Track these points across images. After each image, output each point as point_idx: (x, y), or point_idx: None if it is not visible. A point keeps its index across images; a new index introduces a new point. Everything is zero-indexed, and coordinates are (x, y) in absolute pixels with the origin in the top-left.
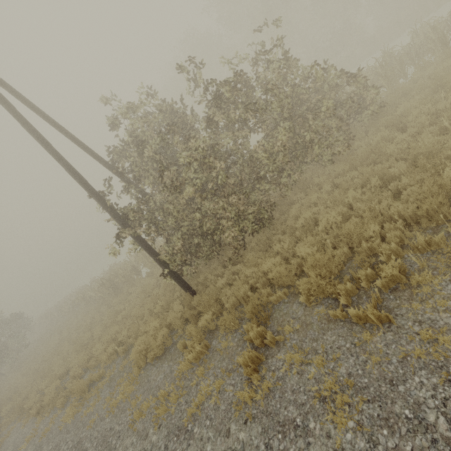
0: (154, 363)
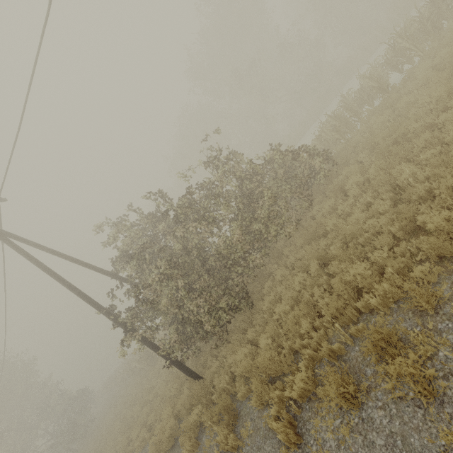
0: None
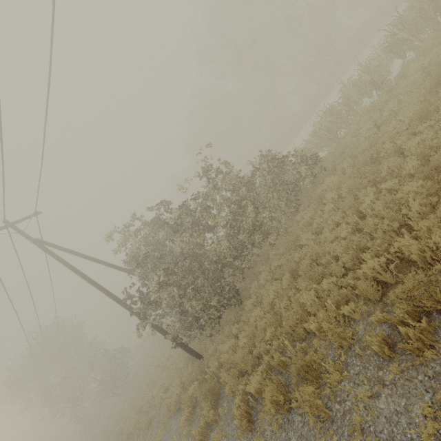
0: (175, 415)
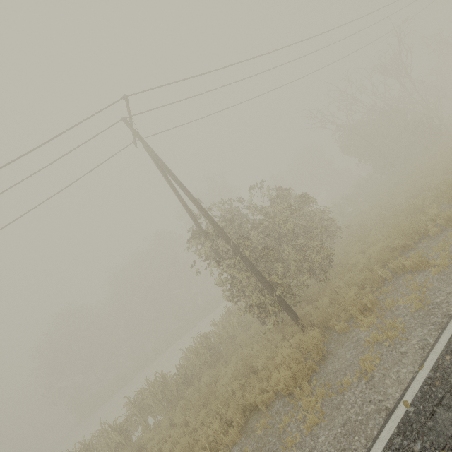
0: (322, 367)
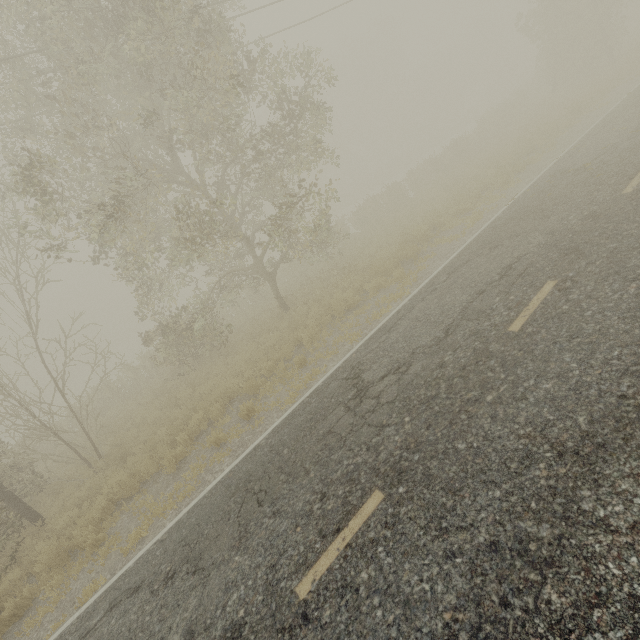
0: None
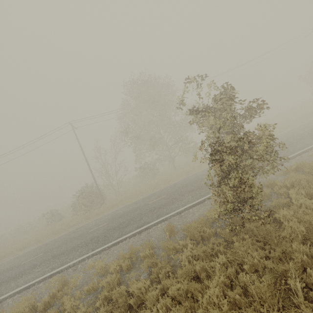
0: None
